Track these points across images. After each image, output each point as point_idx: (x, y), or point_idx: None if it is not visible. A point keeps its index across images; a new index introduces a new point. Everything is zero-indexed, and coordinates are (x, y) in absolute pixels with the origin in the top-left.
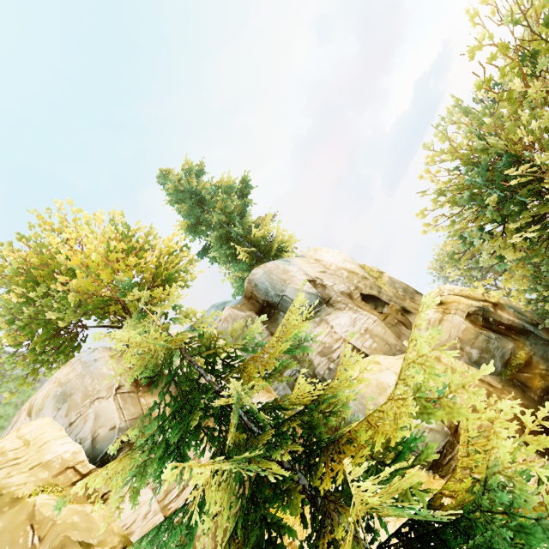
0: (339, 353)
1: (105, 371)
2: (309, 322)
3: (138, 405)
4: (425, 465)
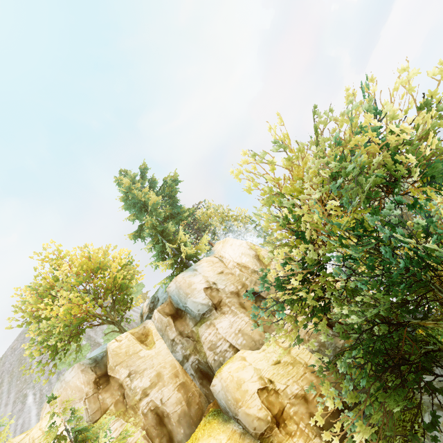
0: (221, 349)
1: (78, 384)
2: (203, 325)
3: (98, 401)
4: (255, 438)
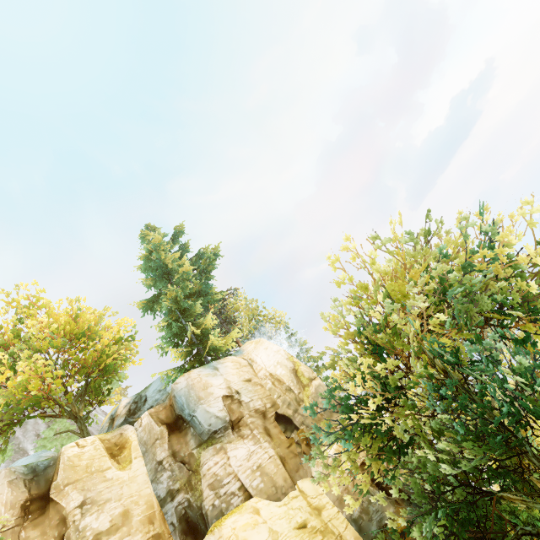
0: (227, 489)
1: None
2: (210, 448)
3: None
4: None
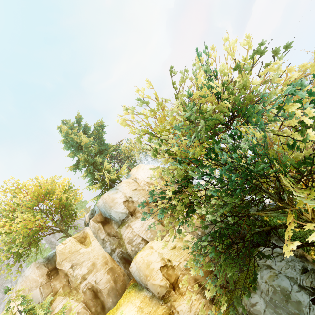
0: (136, 242)
1: (34, 277)
2: (123, 227)
3: (50, 287)
4: (159, 299)
